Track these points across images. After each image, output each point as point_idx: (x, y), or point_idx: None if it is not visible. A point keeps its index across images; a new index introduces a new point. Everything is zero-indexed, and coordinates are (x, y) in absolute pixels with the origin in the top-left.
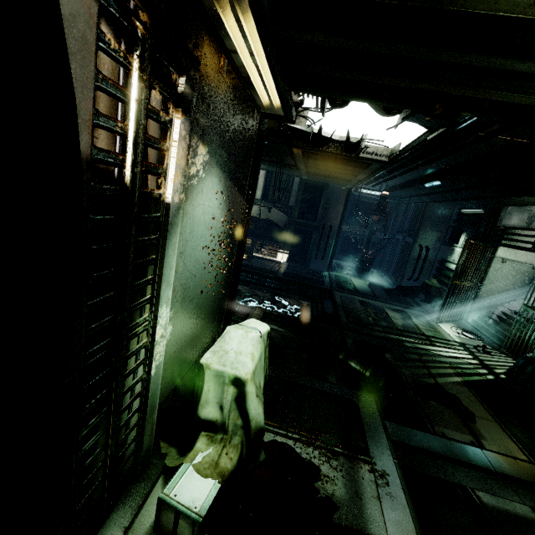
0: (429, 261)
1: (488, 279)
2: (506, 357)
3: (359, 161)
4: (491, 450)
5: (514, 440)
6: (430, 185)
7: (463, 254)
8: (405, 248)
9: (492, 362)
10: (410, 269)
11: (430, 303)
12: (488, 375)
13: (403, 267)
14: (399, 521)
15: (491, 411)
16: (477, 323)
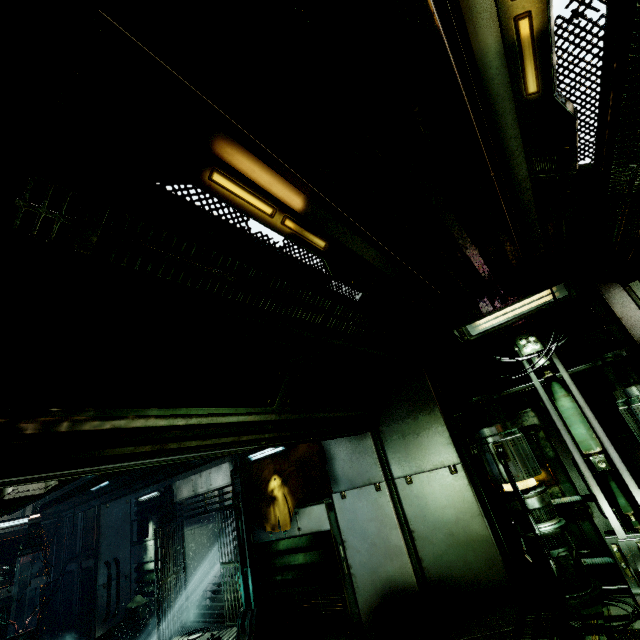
0: (124, 575)
1: (189, 557)
2: (232, 629)
3: (1, 503)
4: None
5: None
6: (98, 486)
7: (157, 546)
8: (87, 577)
9: None
10: (102, 604)
11: (145, 632)
12: None
13: (92, 608)
14: None
15: None
16: (199, 613)
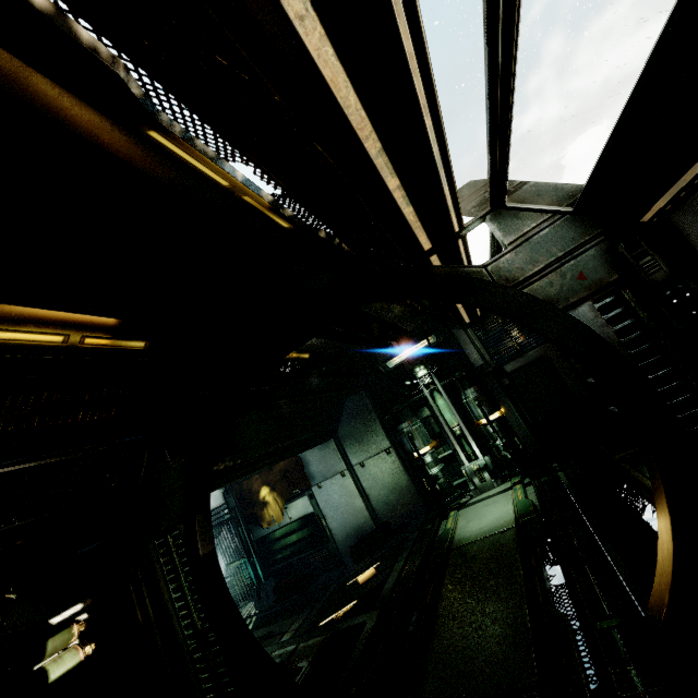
0: None
1: None
2: (247, 605)
3: None
4: (289, 628)
5: (289, 617)
6: None
7: None
8: None
9: (246, 613)
10: None
11: None
12: (253, 618)
13: None
14: (295, 641)
15: (273, 622)
16: None
